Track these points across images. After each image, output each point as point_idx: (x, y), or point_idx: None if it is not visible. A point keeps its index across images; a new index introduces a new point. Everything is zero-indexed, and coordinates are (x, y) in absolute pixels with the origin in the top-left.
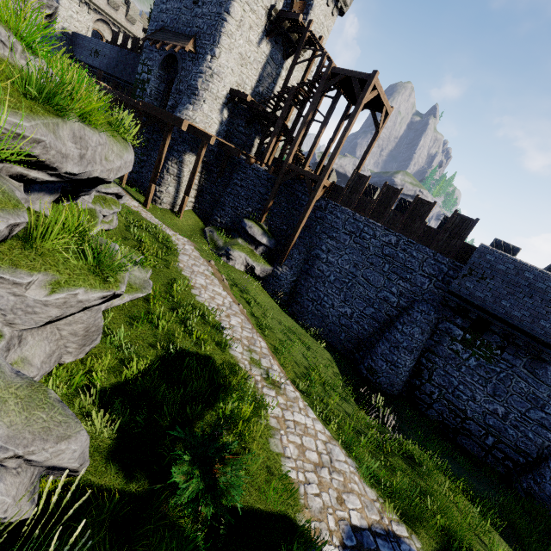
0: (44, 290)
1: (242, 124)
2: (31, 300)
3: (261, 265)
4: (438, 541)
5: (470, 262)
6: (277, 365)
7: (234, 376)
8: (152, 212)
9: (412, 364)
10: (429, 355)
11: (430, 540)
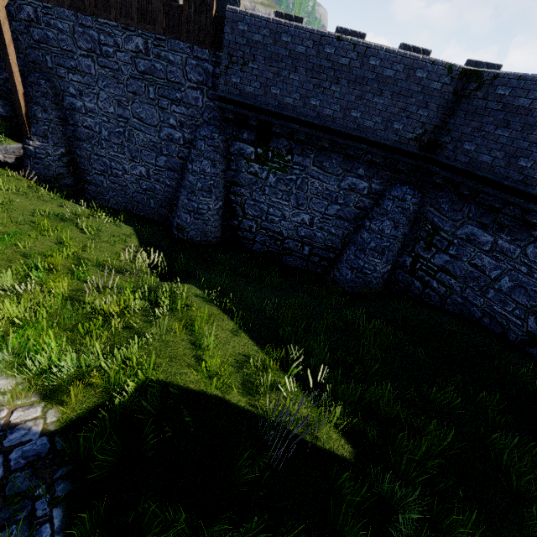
0: None
1: None
2: None
3: None
4: (103, 397)
5: (226, 43)
6: None
7: None
8: None
9: (218, 205)
10: (235, 189)
11: (87, 401)
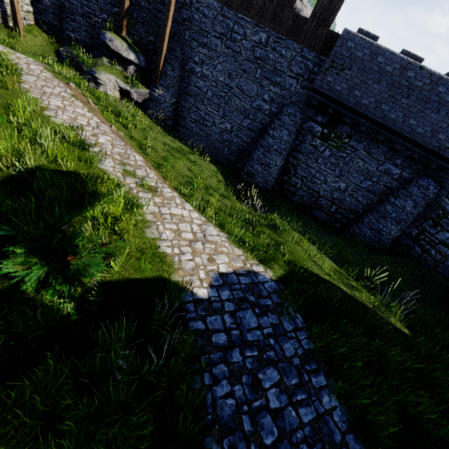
0: None
1: None
2: None
3: (135, 88)
4: (286, 269)
5: (333, 52)
6: (155, 174)
7: (102, 185)
8: None
9: (282, 163)
10: (295, 154)
11: (280, 270)
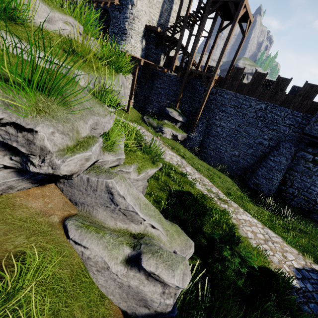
0: (135, 173)
1: (153, 47)
2: (132, 179)
3: (181, 134)
4: None
5: None
6: (219, 190)
7: (207, 200)
8: (114, 112)
9: (281, 178)
10: (290, 172)
11: None
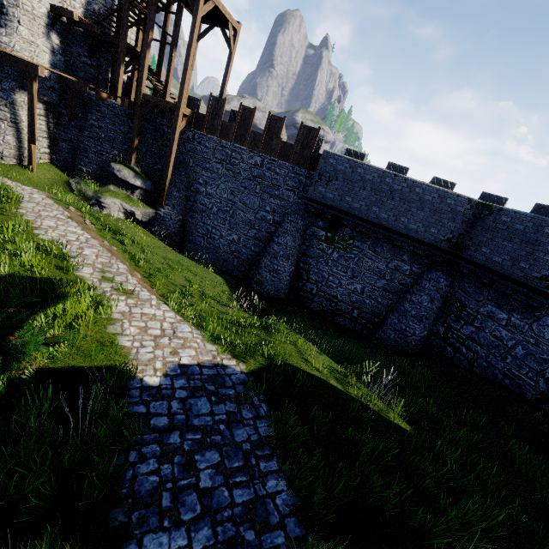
0: None
1: (84, 53)
2: None
3: (141, 209)
4: (263, 364)
5: (319, 168)
6: (136, 280)
7: (71, 287)
8: None
9: (291, 269)
10: (304, 259)
11: (256, 364)
